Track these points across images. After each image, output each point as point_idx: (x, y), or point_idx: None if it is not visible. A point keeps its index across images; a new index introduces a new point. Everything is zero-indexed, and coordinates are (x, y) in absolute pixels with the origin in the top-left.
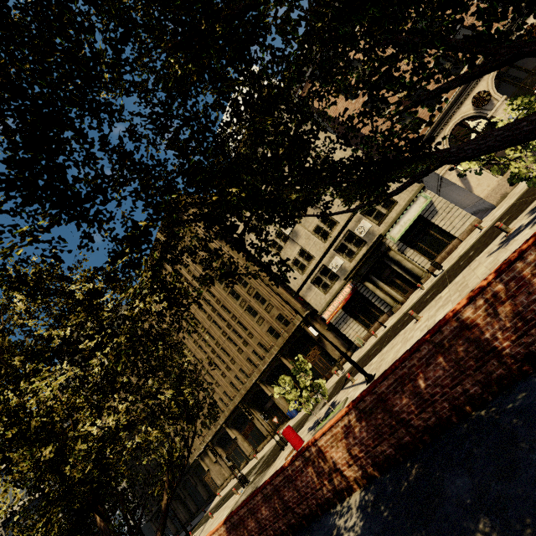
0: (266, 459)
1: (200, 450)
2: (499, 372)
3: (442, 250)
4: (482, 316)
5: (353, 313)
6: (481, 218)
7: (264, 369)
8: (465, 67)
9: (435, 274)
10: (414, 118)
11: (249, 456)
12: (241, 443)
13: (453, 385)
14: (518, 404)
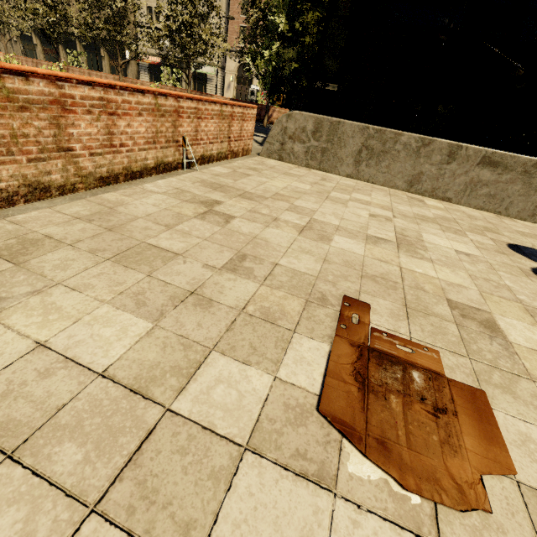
0: None
1: None
2: None
3: None
4: (87, 74)
5: (152, 73)
6: None
7: None
8: None
9: None
10: None
11: None
12: (39, 52)
13: None
14: None
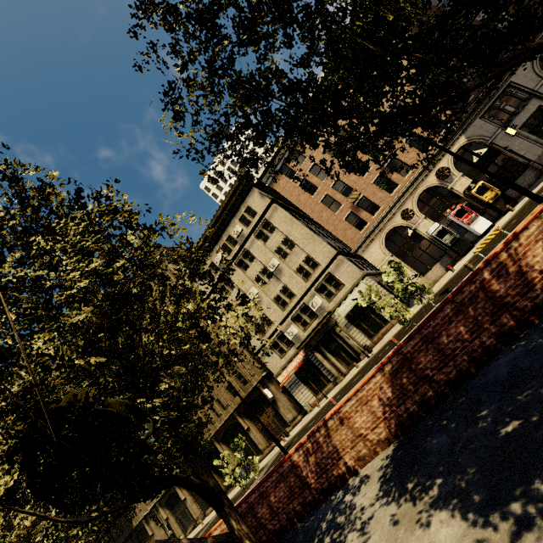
0: (209, 527)
1: (146, 512)
2: (310, 498)
3: (379, 331)
4: (302, 461)
5: (305, 379)
6: (412, 305)
7: (219, 427)
8: (396, 187)
9: (370, 354)
10: (359, 218)
11: (197, 520)
12: (190, 505)
13: (288, 503)
14: (308, 524)
